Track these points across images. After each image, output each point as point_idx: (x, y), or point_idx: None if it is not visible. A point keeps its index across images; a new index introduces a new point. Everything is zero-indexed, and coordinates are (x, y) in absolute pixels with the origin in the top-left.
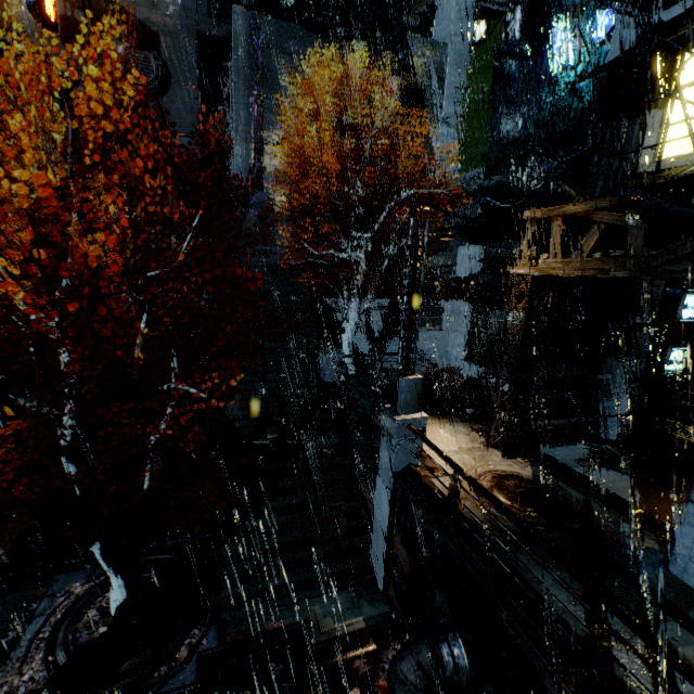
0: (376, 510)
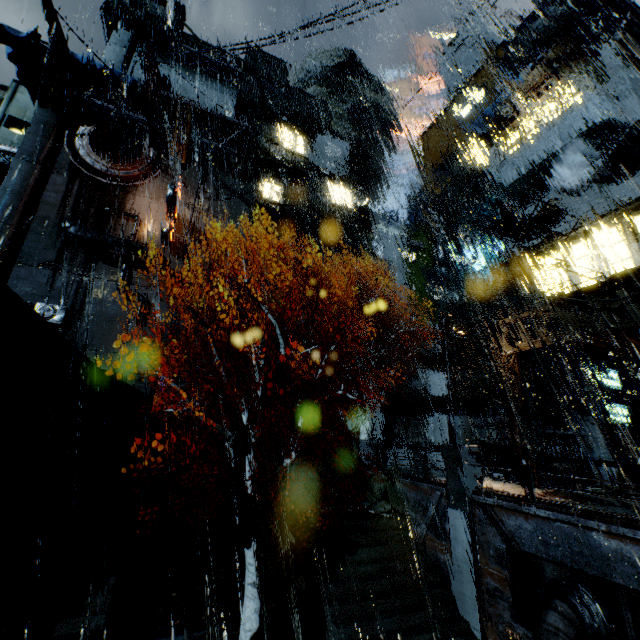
0: (454, 545)
